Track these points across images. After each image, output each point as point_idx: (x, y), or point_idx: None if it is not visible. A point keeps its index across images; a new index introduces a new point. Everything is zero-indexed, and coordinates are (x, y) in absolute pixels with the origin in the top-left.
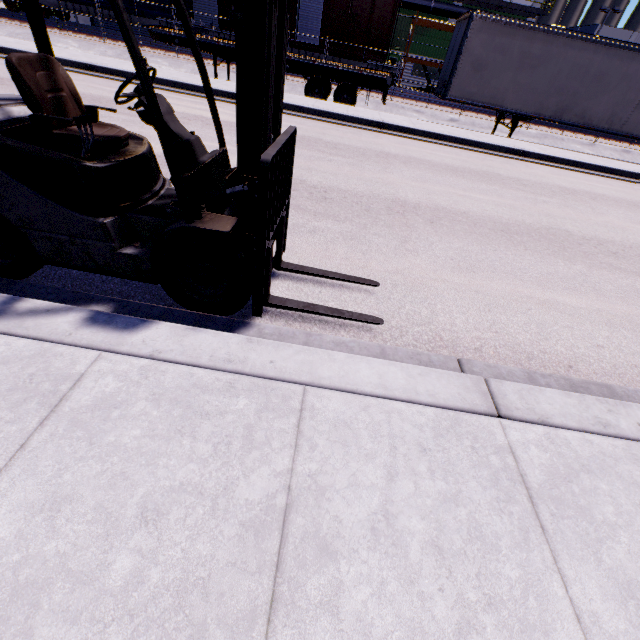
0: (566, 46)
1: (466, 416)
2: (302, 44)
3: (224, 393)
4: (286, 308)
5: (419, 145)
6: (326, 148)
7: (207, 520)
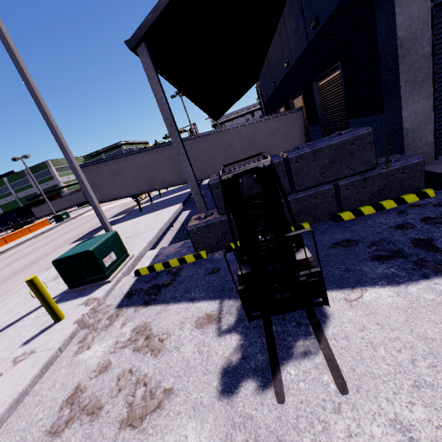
0: (44, 205)
1: None
2: None
3: None
4: None
5: None
6: None
7: None
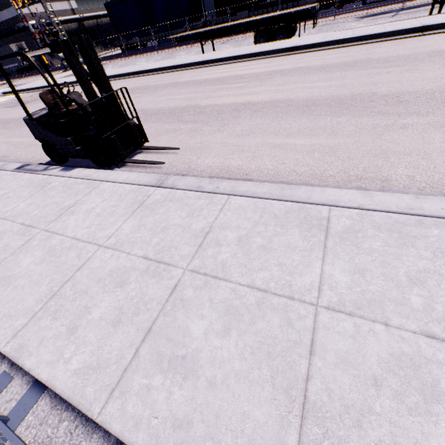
0: None
1: (146, 187)
2: (269, 4)
3: (80, 184)
4: (130, 163)
5: (316, 55)
6: (233, 80)
7: (55, 207)
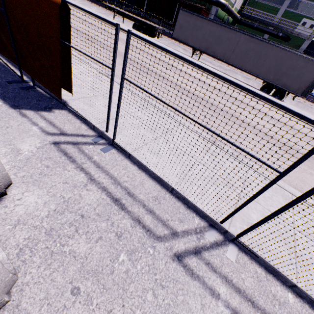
0: (207, 23)
1: None
2: (167, 23)
3: None
4: None
5: None
6: (87, 23)
7: None
